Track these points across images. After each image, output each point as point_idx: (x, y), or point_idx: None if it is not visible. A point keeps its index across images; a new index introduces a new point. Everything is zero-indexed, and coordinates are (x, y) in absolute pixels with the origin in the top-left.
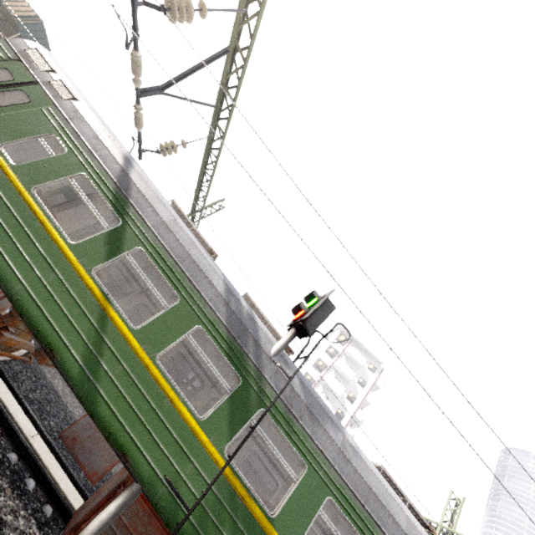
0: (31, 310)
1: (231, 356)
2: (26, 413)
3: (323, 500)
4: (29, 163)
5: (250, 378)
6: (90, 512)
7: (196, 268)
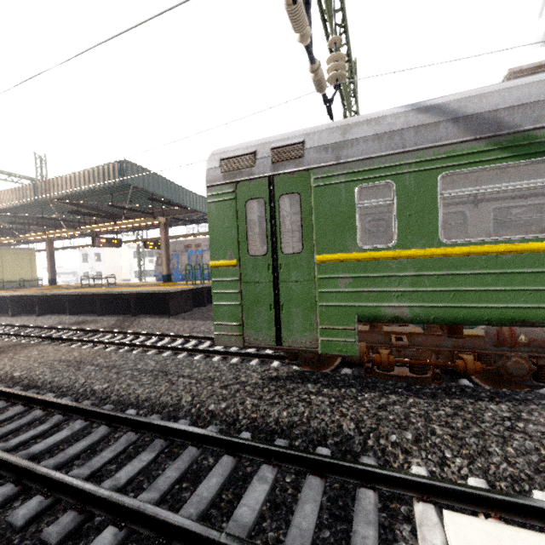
0: None
1: None
2: None
3: None
4: (397, 229)
5: None
6: None
7: None
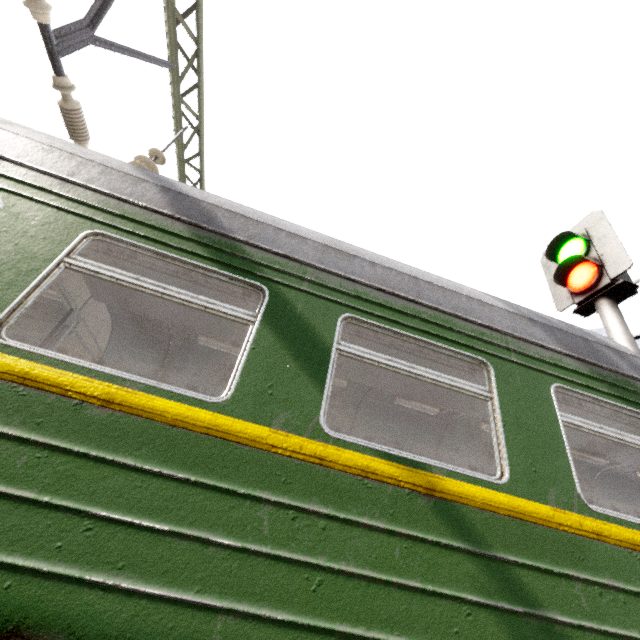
0: None
1: (625, 397)
2: None
3: None
4: None
5: None
6: None
7: (444, 293)
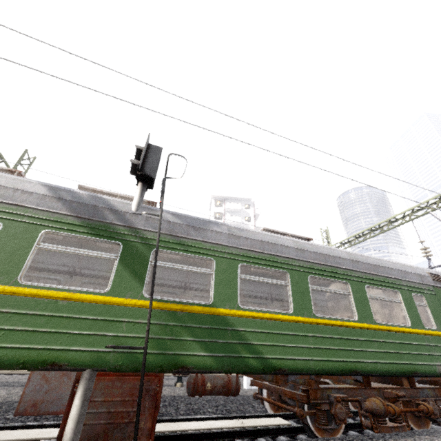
0: None
1: (97, 233)
2: None
3: (237, 268)
4: None
5: (127, 237)
6: (62, 422)
7: None
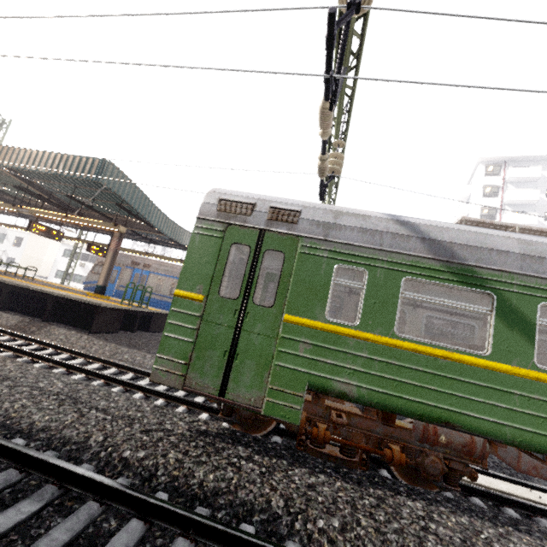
0: (542, 443)
1: None
2: (485, 474)
3: None
4: (361, 312)
5: None
6: None
7: None
